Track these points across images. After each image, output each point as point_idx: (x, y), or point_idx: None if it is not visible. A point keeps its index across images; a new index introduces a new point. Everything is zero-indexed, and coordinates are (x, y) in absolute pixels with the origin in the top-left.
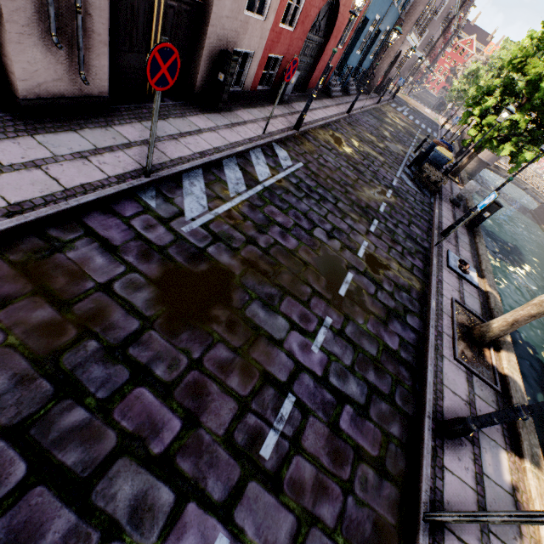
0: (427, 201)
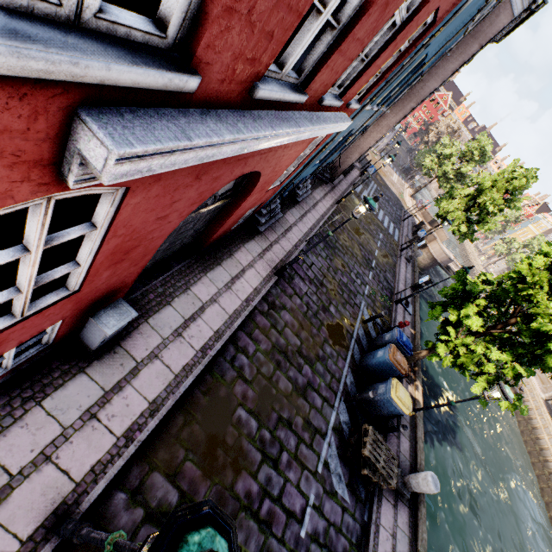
0: (357, 530)
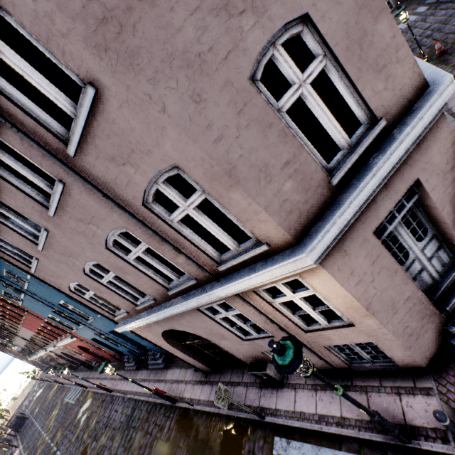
0: None
